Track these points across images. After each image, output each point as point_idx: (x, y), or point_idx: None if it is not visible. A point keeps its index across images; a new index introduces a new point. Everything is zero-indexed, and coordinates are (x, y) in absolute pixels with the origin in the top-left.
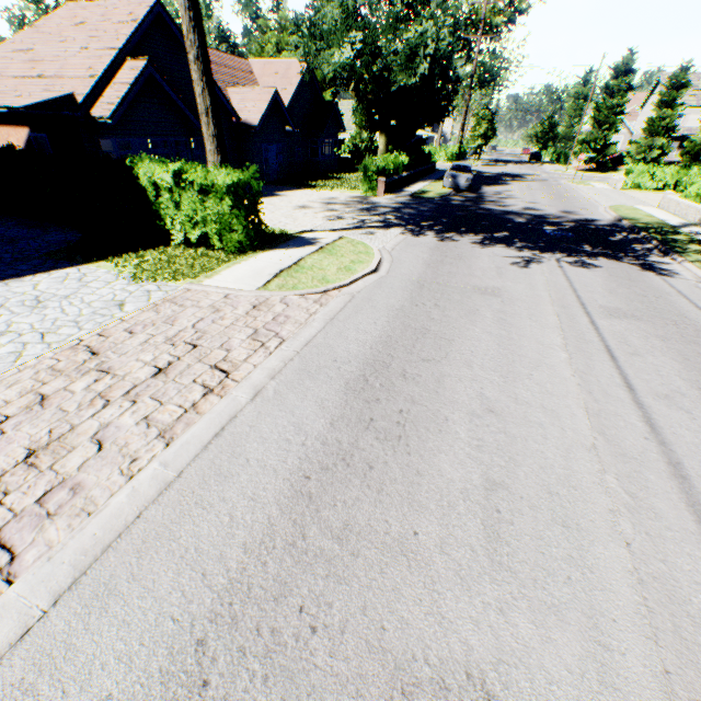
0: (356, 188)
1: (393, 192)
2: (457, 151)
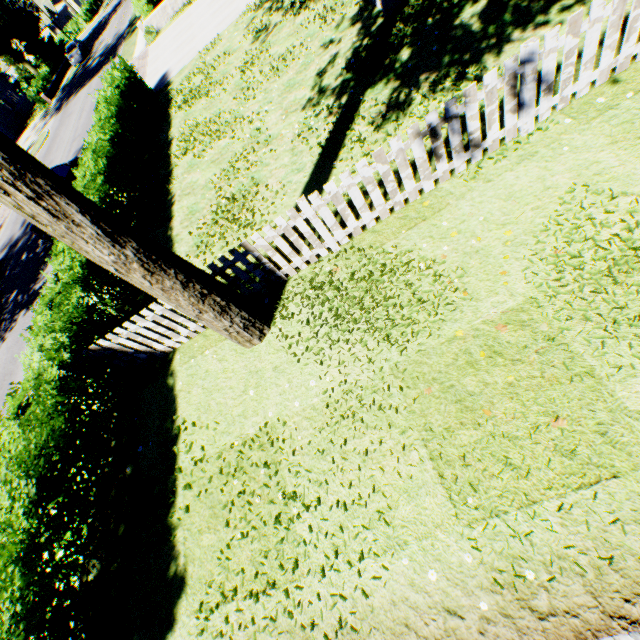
0: (43, 109)
1: (56, 95)
2: (86, 9)
